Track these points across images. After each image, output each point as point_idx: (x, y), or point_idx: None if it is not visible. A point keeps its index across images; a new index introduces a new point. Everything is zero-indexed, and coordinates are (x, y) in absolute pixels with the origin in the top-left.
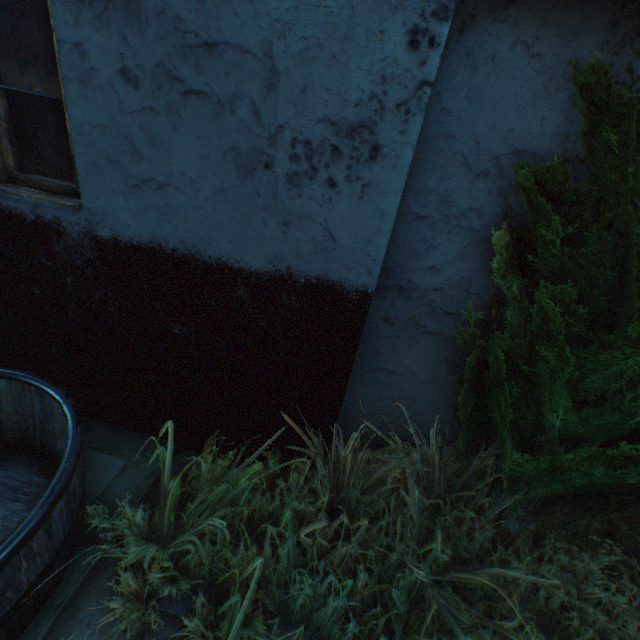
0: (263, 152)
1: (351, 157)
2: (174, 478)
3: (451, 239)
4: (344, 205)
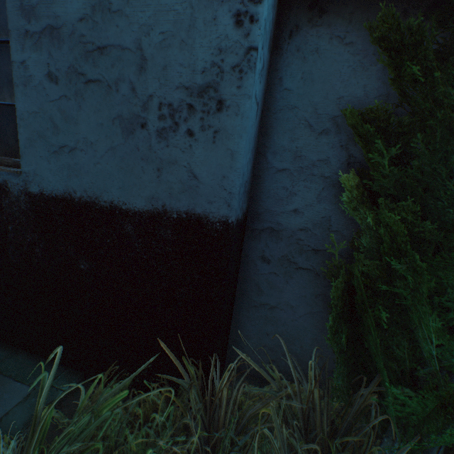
0: (139, 116)
1: (203, 111)
2: (48, 406)
3: (307, 185)
4: (201, 149)
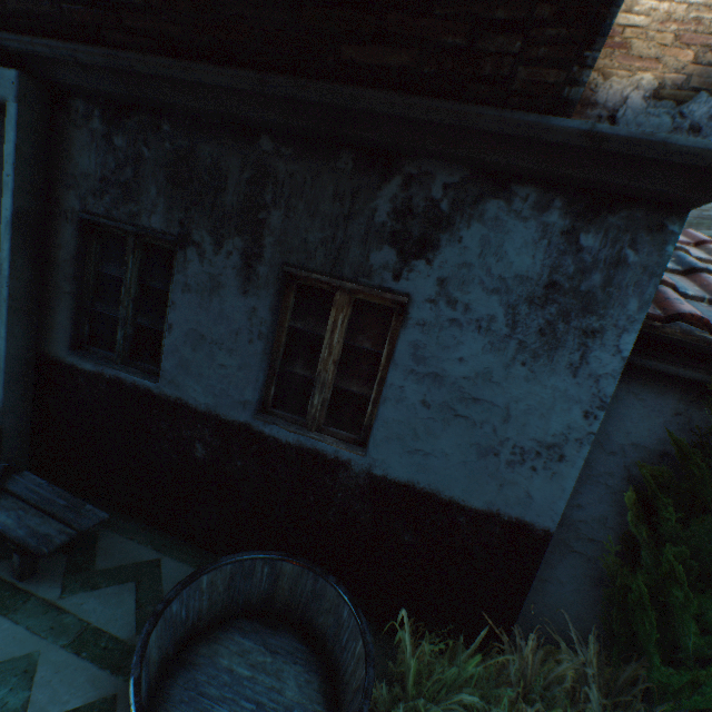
0: (494, 447)
1: (547, 458)
2: (414, 657)
3: (592, 488)
4: (539, 480)
